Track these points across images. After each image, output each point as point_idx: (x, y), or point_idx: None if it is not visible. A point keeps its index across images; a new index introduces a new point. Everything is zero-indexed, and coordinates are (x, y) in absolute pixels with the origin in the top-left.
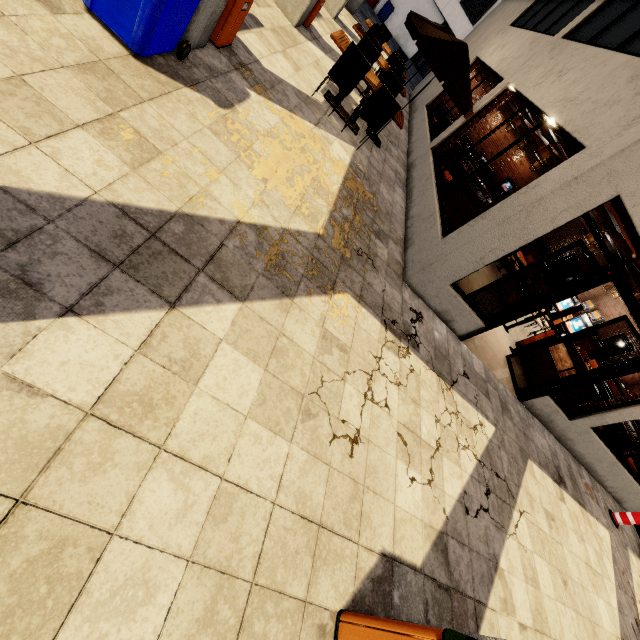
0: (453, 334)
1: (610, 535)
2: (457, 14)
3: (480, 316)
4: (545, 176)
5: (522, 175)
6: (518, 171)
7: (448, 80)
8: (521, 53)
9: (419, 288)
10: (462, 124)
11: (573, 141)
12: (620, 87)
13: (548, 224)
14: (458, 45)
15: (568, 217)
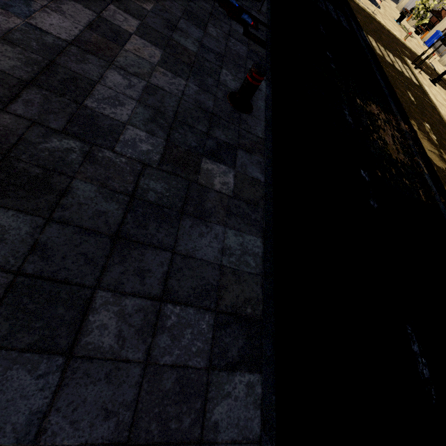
0: None
1: None
2: None
3: None
4: None
5: None
6: None
7: None
8: None
9: None
10: None
11: None
12: None
13: None
14: None
15: None
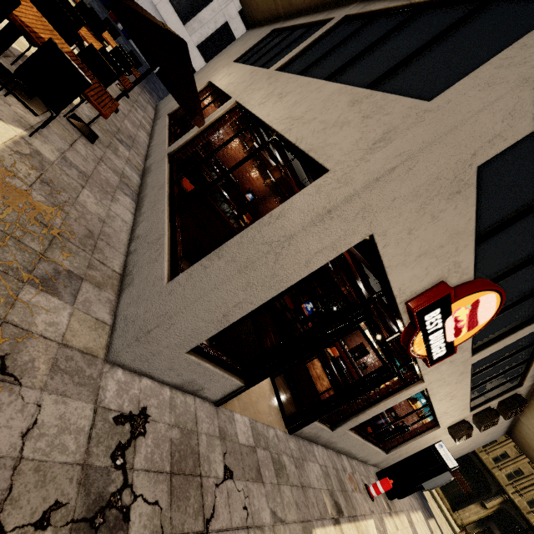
0: (206, 403)
1: (374, 522)
2: (196, 55)
3: (237, 374)
4: (289, 202)
5: (259, 188)
6: (256, 185)
7: (163, 68)
8: (244, 79)
9: (139, 364)
10: (198, 133)
11: (310, 161)
12: (344, 109)
13: (302, 268)
14: (174, 36)
15: (323, 259)
